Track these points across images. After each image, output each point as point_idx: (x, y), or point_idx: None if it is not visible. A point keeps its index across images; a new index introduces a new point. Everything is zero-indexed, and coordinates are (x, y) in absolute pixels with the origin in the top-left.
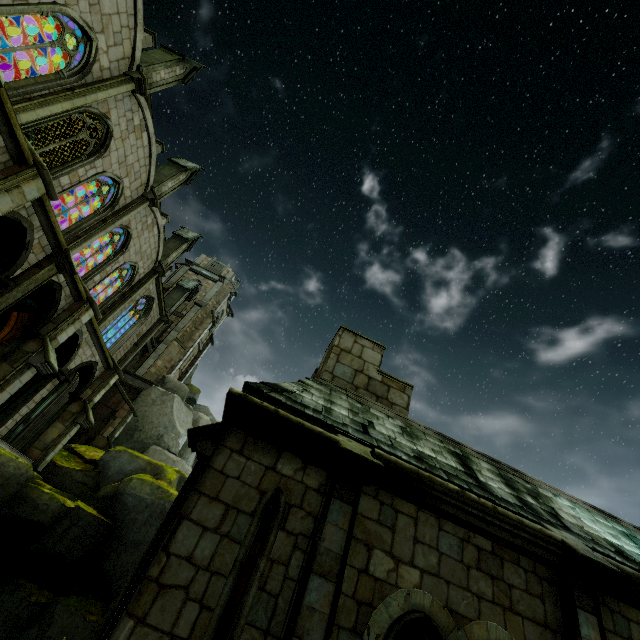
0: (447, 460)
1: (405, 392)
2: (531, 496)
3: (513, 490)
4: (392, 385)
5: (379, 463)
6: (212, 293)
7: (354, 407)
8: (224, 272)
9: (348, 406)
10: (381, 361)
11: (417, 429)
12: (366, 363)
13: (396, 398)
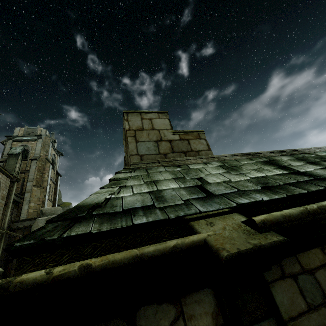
0: (272, 172)
1: (201, 138)
2: (325, 161)
3: (317, 165)
4: (189, 138)
5: (279, 239)
6: (39, 148)
7: (176, 173)
8: (38, 132)
9: (171, 176)
10: (170, 124)
11: (230, 160)
12: (160, 131)
13: (198, 146)
